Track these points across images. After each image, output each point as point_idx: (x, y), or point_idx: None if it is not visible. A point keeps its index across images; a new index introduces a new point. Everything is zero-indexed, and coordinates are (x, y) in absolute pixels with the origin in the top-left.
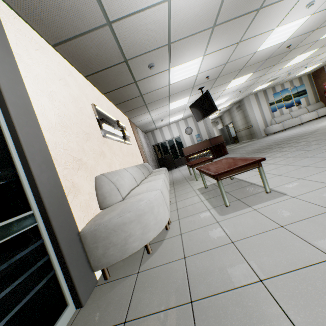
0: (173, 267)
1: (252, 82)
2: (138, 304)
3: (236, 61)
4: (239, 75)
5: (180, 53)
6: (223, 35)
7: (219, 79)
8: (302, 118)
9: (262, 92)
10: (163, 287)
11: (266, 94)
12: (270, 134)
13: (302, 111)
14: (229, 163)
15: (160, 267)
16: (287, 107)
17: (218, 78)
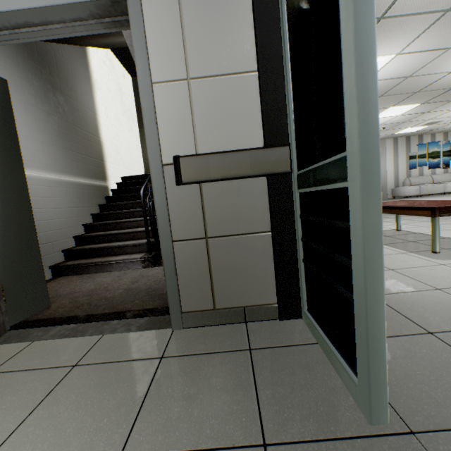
0: (432, 295)
1: (408, 118)
2: (425, 320)
3: (420, 78)
4: (405, 101)
5: (377, 40)
6: (444, 30)
7: (380, 100)
8: (447, 186)
9: (404, 139)
10: (445, 309)
11: (409, 143)
12: (398, 198)
13: (448, 177)
14: (432, 202)
15: (406, 293)
16: (430, 166)
17: (380, 97)
